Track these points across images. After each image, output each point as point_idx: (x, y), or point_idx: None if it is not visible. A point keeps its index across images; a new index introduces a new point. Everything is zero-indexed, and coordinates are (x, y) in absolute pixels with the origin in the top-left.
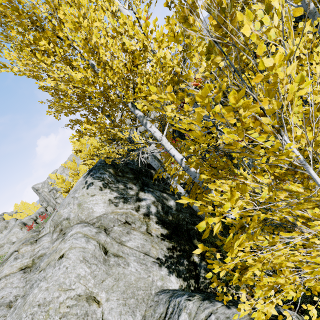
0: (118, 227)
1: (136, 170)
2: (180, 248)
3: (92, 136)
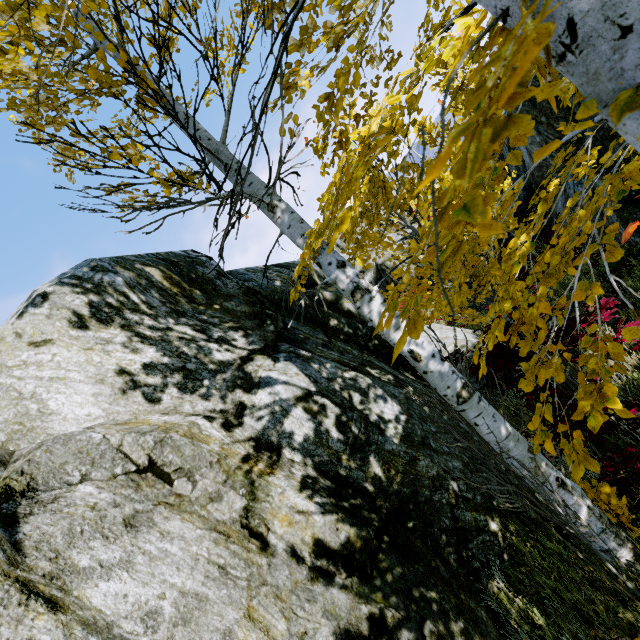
0: (99, 489)
1: (269, 298)
2: (416, 637)
3: (20, 90)
